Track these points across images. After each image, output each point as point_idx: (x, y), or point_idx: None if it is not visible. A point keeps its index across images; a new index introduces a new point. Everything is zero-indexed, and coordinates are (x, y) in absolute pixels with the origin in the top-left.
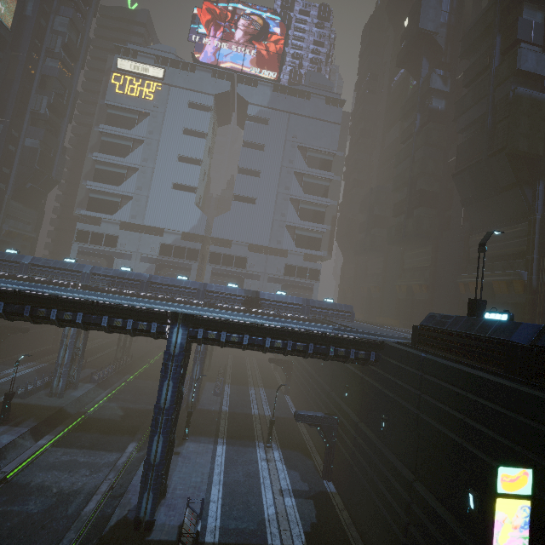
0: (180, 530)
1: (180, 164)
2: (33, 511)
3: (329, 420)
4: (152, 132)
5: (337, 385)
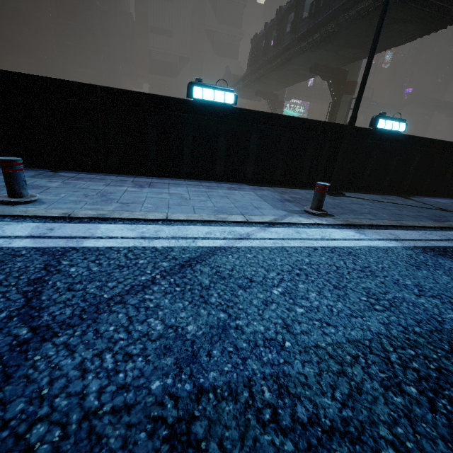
0: None
1: None
2: None
3: None
4: None
5: None
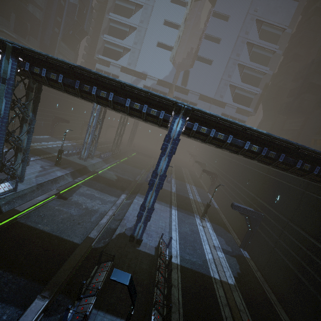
0: (161, 251)
1: (164, 27)
2: (73, 214)
3: (256, 214)
4: None
5: (266, 194)
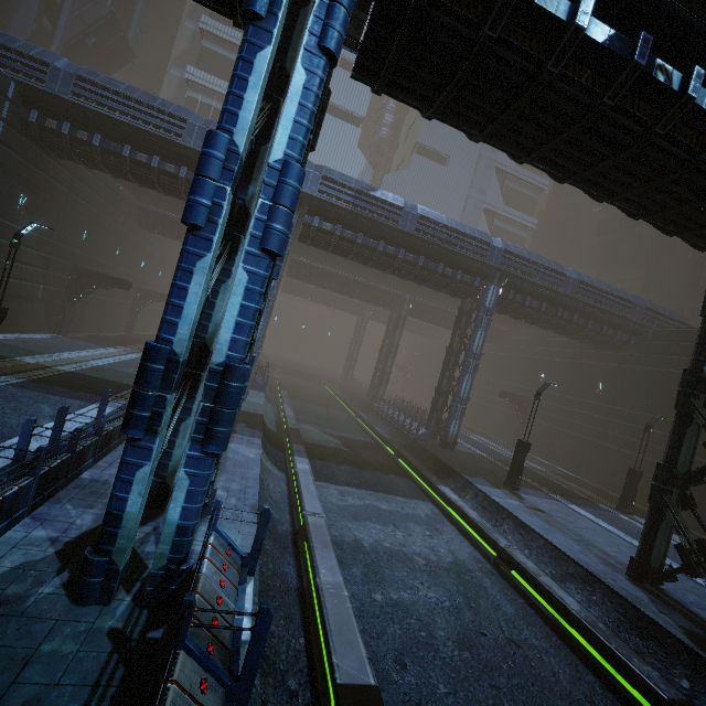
0: None
1: (342, 73)
2: (445, 604)
3: None
4: None
5: None
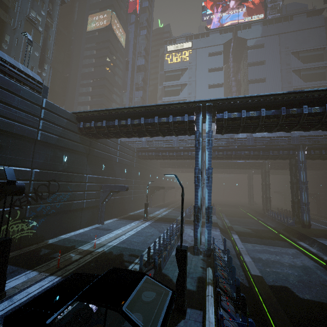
0: None
1: (210, 90)
2: (295, 274)
3: None
4: (190, 77)
5: None
